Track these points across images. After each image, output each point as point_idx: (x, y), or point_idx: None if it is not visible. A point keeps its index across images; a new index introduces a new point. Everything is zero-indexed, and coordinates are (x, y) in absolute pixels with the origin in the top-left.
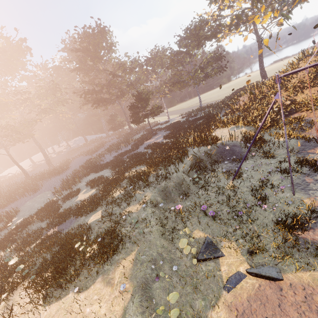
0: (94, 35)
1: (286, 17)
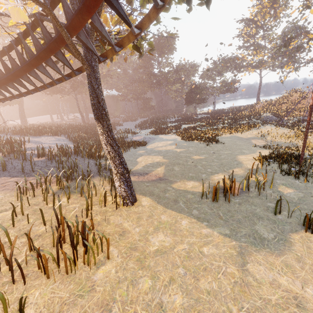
0: (167, 38)
1: (296, 70)
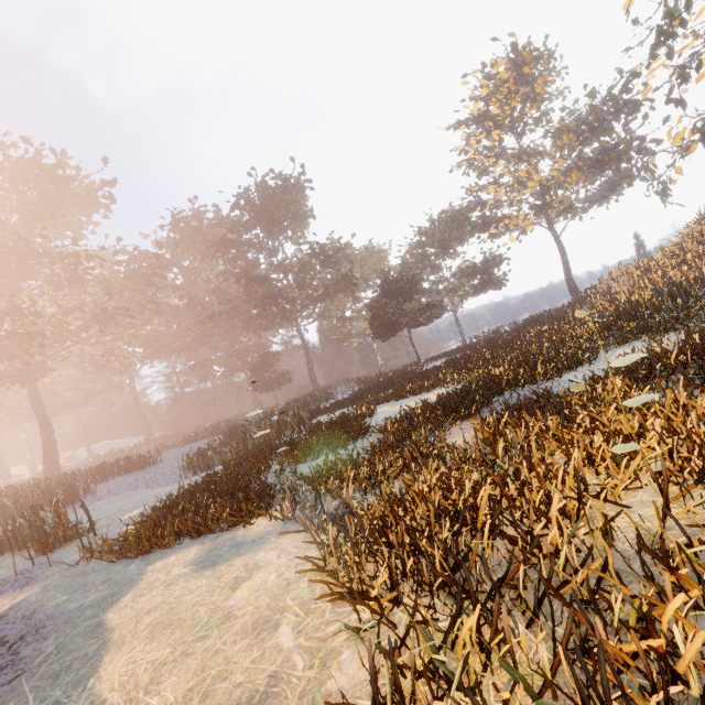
0: (282, 189)
1: None
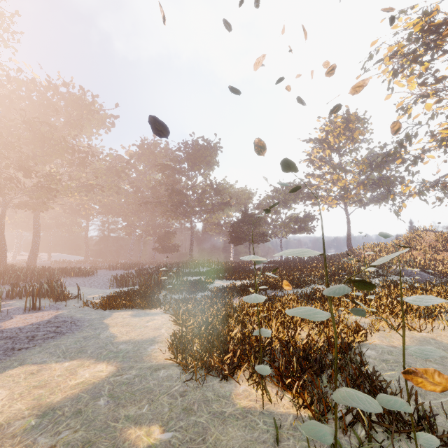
0: (205, 147)
1: (422, 194)
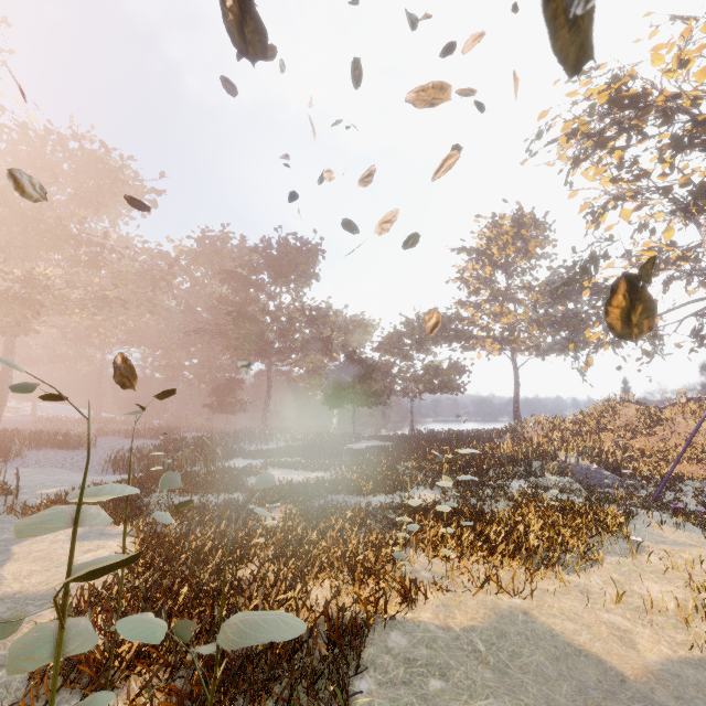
0: (299, 249)
1: (617, 345)
